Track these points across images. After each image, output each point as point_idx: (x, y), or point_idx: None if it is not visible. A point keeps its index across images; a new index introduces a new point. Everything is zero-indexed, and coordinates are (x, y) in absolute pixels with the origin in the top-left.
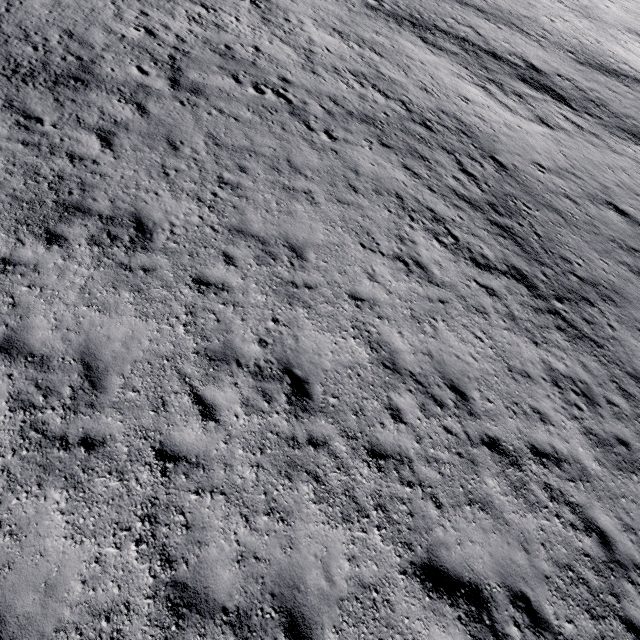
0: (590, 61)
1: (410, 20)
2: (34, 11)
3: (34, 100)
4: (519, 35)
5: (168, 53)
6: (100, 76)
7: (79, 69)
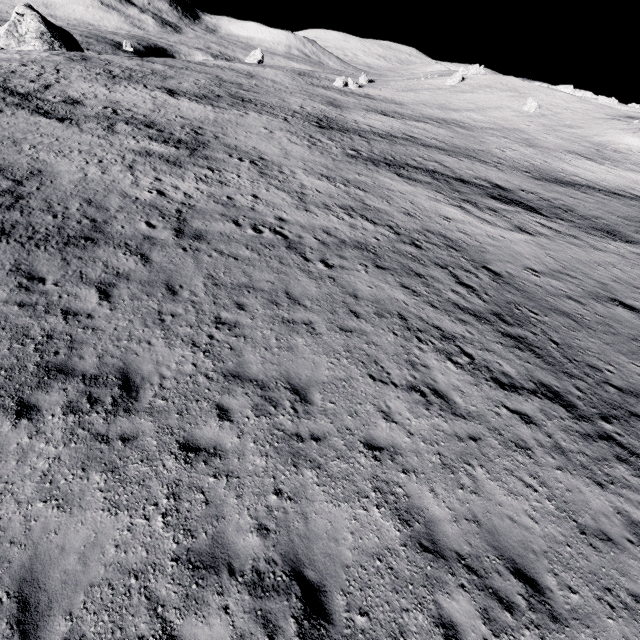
0: (545, 177)
1: (385, 162)
2: (62, 187)
3: (42, 261)
4: (479, 164)
5: (176, 208)
6: (110, 233)
7: (92, 229)
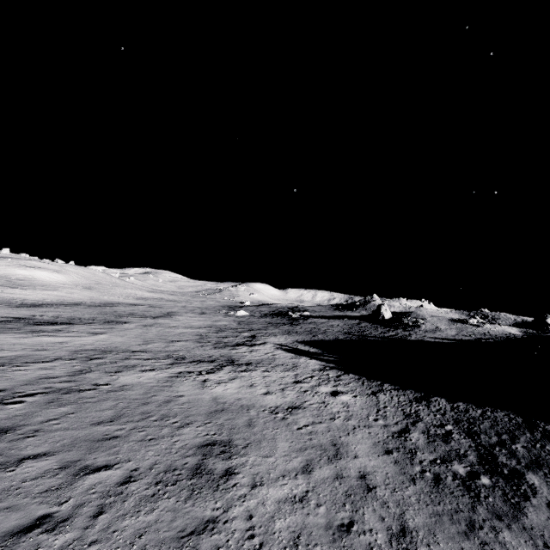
0: (16, 304)
1: None
2: None
3: None
4: None
5: None
6: None
7: None
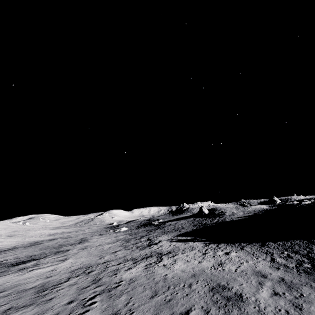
0: None
1: None
2: None
3: None
4: None
5: None
6: None
7: None
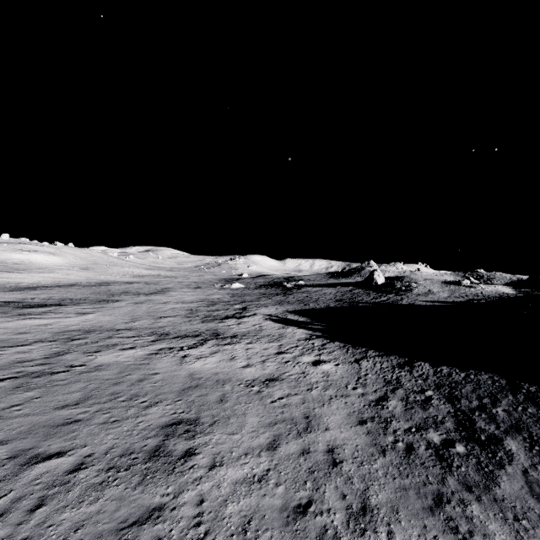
0: (10, 288)
1: None
2: None
3: None
4: None
5: None
6: None
7: None
